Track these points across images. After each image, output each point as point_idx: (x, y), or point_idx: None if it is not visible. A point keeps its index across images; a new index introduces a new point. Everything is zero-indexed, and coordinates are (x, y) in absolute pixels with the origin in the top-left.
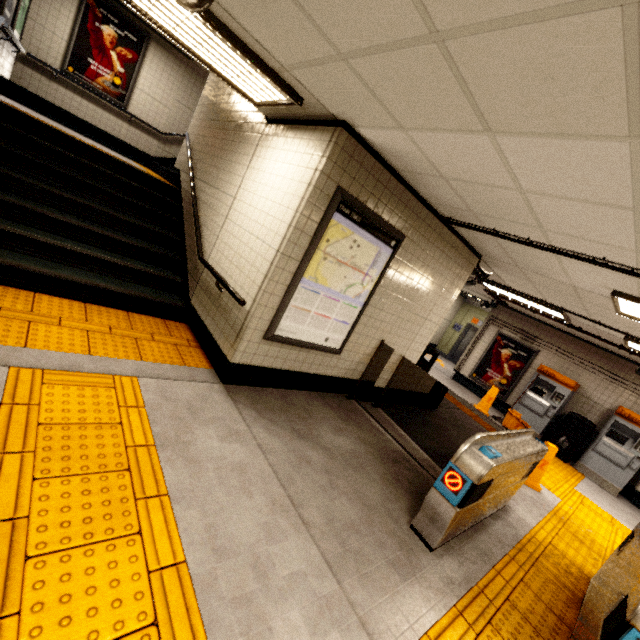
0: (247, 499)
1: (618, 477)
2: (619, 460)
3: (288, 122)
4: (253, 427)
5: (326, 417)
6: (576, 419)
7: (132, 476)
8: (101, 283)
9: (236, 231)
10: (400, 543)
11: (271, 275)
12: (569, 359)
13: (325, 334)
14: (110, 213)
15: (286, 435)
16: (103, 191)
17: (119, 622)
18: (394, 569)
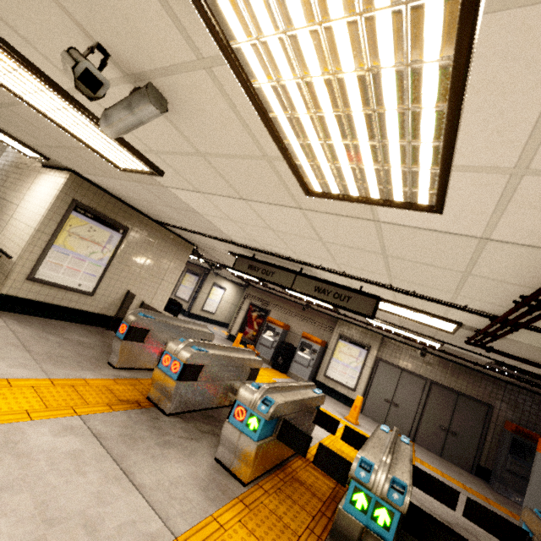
0: None
1: (305, 373)
2: (304, 363)
3: (52, 168)
4: (11, 325)
5: (78, 331)
6: (285, 345)
7: None
8: None
9: (16, 223)
10: (94, 365)
11: (30, 241)
12: (284, 312)
13: (78, 281)
14: None
15: (37, 331)
16: None
17: None
18: (81, 368)
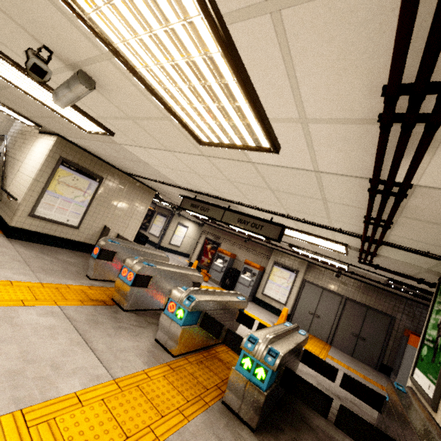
0: (1, 256)
1: (247, 291)
2: (246, 283)
3: (45, 133)
4: (17, 248)
5: (67, 255)
6: (231, 269)
7: None
8: None
9: (21, 175)
10: (76, 276)
11: (30, 188)
12: (232, 244)
13: (66, 218)
14: None
15: (36, 253)
16: None
17: None
18: (65, 277)
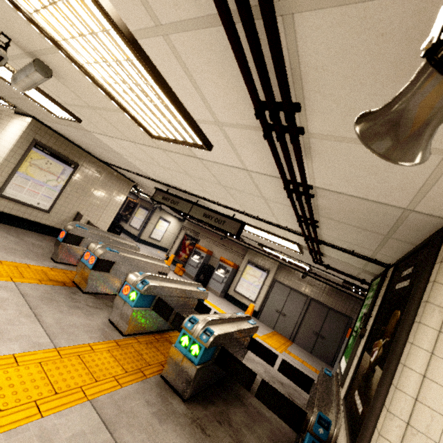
0: None
1: (219, 288)
2: (219, 280)
3: (20, 114)
4: None
5: (35, 237)
6: (206, 266)
7: None
8: None
9: None
10: (39, 258)
11: None
12: (210, 241)
13: (37, 201)
14: None
15: (1, 232)
16: None
17: None
18: (28, 258)
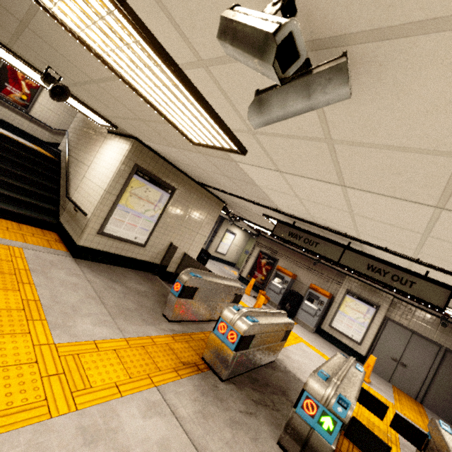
0: (75, 292)
1: (312, 321)
2: (311, 312)
3: (116, 134)
4: (87, 274)
5: (134, 278)
6: (293, 293)
7: (17, 276)
8: (3, 206)
9: (88, 182)
10: (153, 317)
11: (101, 201)
12: (292, 262)
13: (134, 235)
14: (13, 171)
15: (105, 280)
16: (9, 159)
17: (8, 306)
18: (145, 322)
